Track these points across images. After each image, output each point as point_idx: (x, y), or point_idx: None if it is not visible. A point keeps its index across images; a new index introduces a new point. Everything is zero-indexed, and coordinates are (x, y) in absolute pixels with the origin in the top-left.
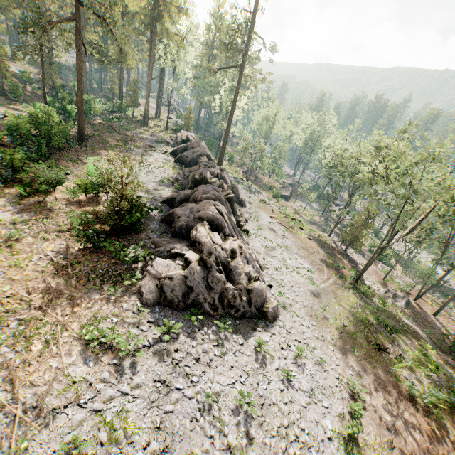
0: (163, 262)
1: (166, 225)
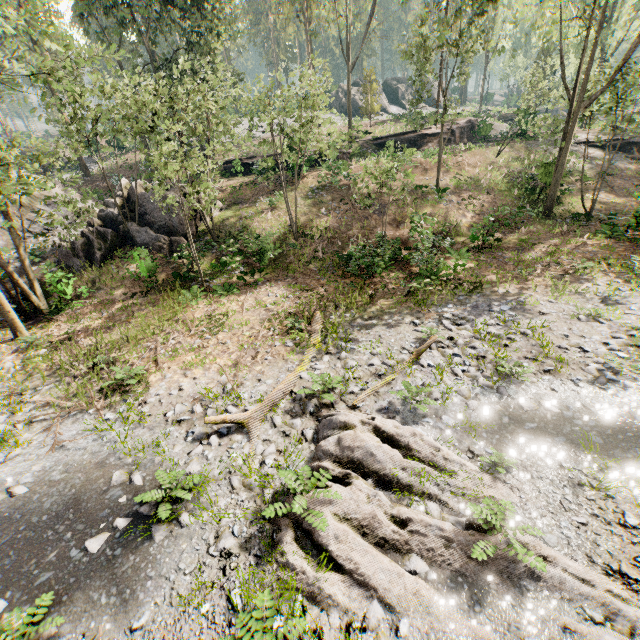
0: None
1: None
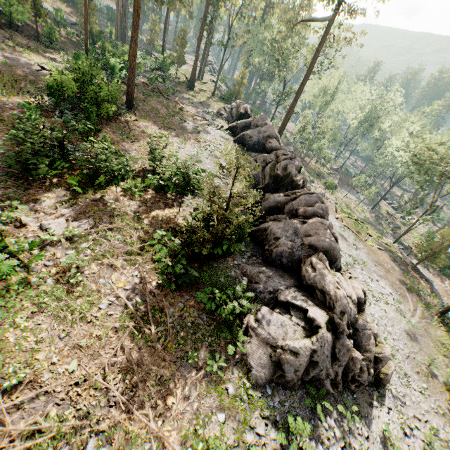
0: (273, 317)
1: (252, 241)
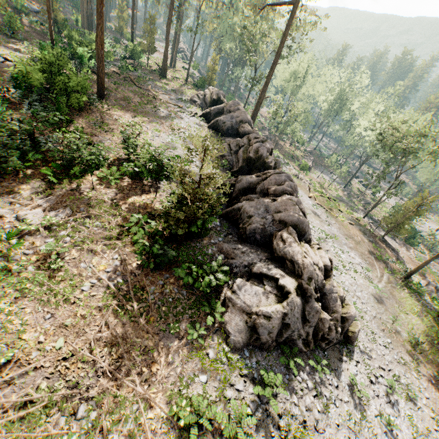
0: (248, 288)
1: (227, 221)
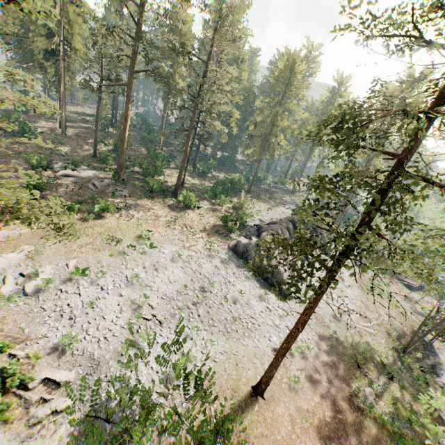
0: (243, 238)
1: (257, 232)
